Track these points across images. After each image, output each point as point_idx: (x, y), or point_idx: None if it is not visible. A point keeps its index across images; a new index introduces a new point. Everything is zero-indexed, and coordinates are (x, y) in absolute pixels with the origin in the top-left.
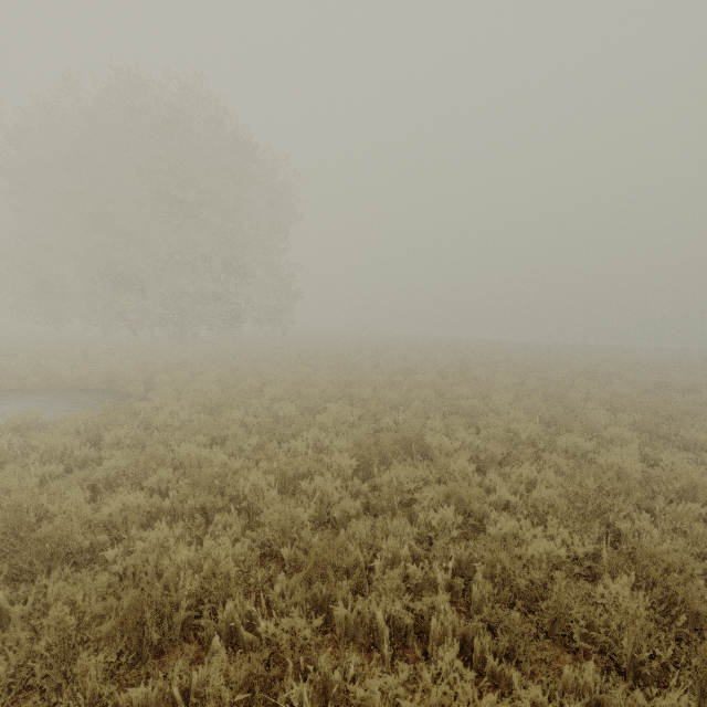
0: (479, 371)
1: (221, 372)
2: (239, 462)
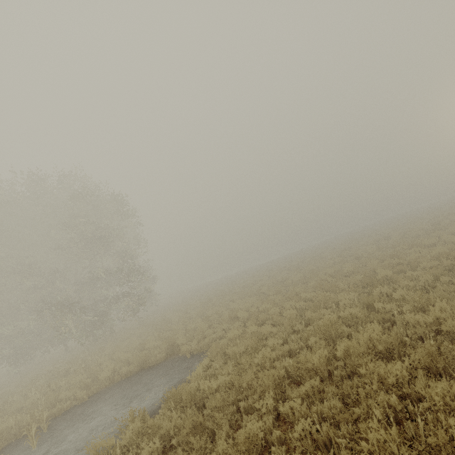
0: (309, 266)
1: (206, 321)
2: (357, 308)
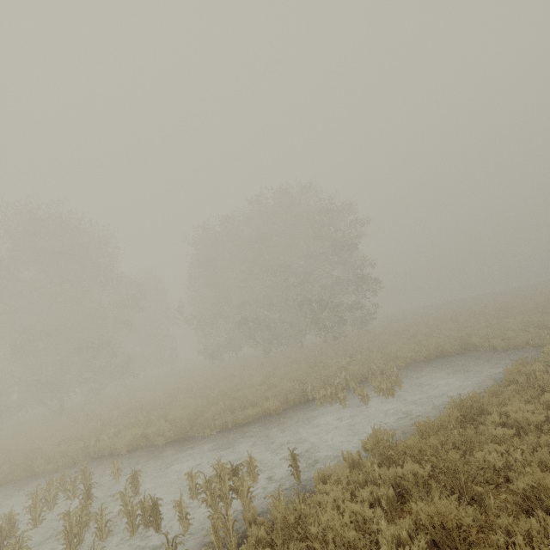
0: None
1: (493, 328)
2: None
